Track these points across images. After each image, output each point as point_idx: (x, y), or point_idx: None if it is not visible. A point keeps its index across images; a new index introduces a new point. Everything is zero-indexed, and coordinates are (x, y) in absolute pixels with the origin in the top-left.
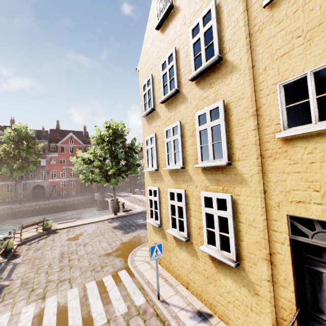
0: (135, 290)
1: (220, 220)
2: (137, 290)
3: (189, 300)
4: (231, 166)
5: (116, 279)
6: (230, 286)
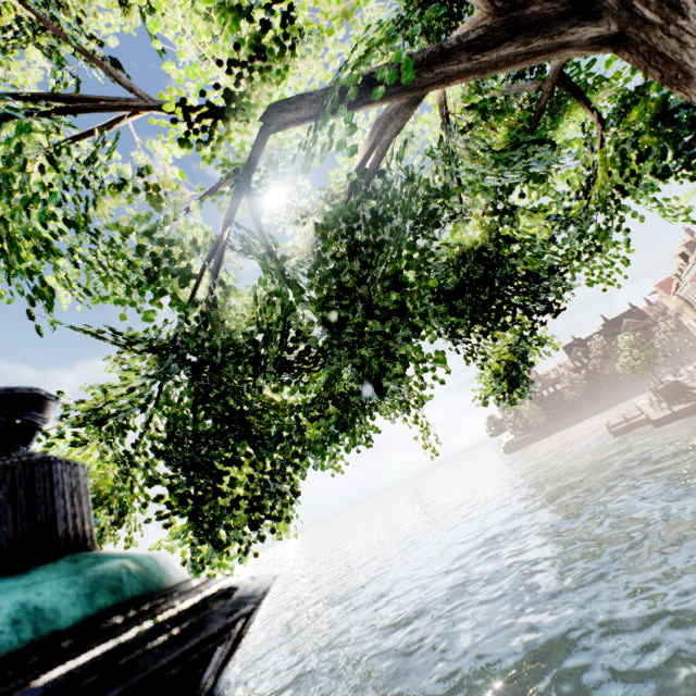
0: None
1: None
2: None
3: None
4: None
5: None
6: None
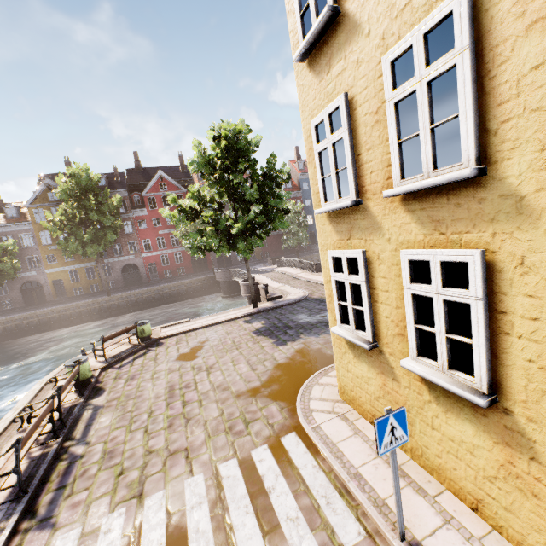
0: (329, 494)
1: None
2: (336, 496)
3: None
4: None
5: (280, 459)
6: None
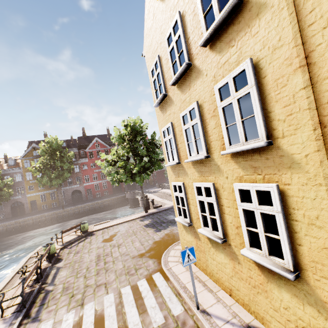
0: (171, 296)
1: (264, 218)
2: (174, 297)
3: (234, 311)
4: (272, 147)
5: (150, 284)
6: (288, 301)
